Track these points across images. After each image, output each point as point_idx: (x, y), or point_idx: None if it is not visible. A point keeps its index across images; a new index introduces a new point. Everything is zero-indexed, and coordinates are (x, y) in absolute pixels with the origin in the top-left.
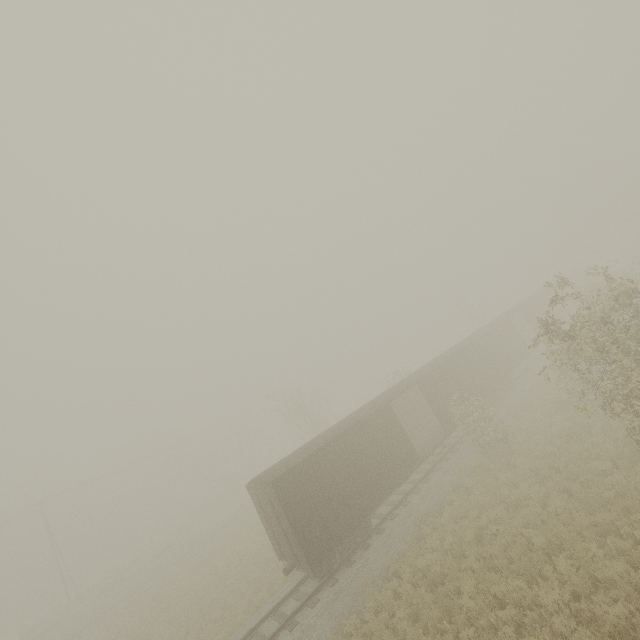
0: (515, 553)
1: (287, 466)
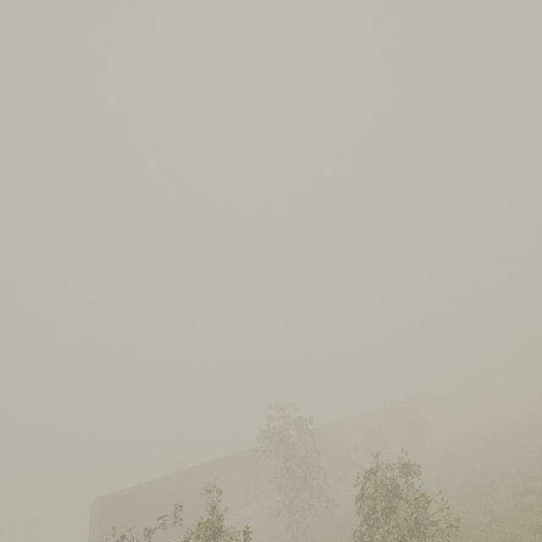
0: None
1: (116, 493)
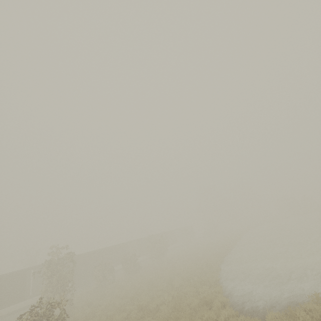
0: None
1: None
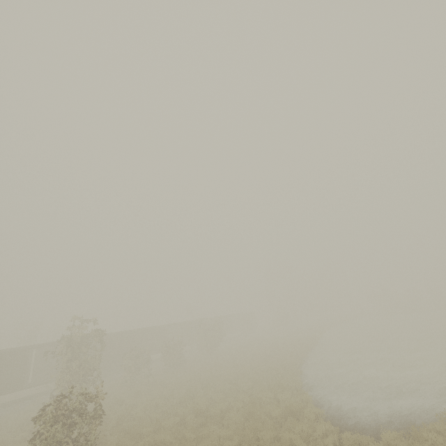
0: None
1: None
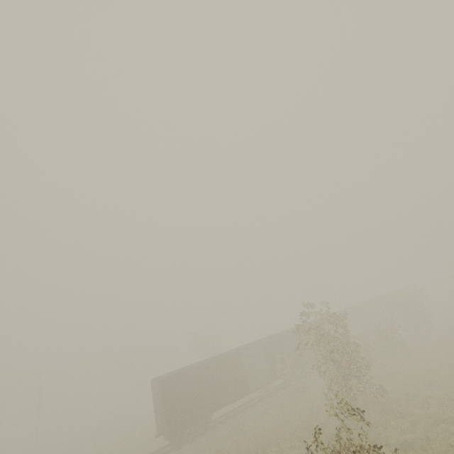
0: (262, 445)
1: (171, 374)
